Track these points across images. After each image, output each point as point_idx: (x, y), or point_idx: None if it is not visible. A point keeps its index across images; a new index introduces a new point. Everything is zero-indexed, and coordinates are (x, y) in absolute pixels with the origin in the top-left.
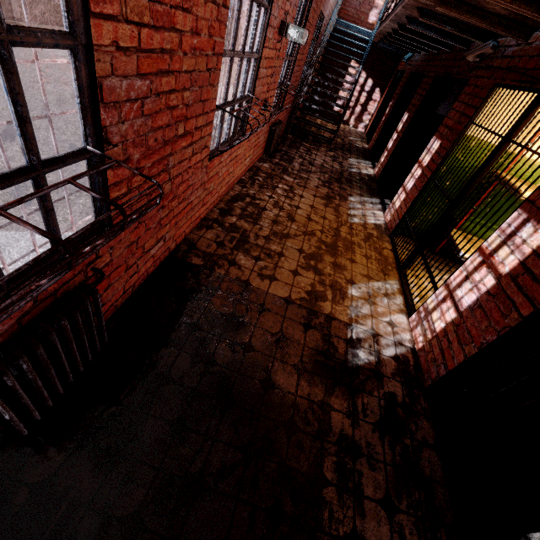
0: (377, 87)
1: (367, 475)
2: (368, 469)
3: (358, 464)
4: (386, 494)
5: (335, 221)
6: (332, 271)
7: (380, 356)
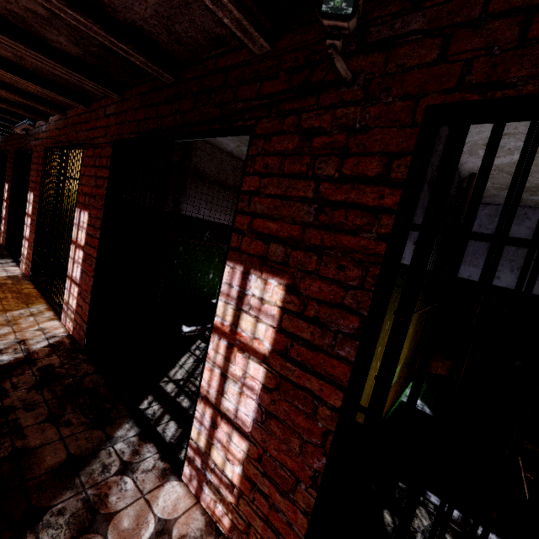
0: None
1: (25, 416)
2: (26, 413)
3: (12, 416)
4: (50, 414)
5: None
6: None
7: (31, 350)
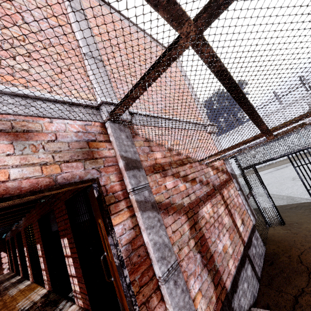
0: (1, 252)
1: None
2: None
3: None
4: None
5: (2, 302)
6: (6, 310)
7: (35, 301)
